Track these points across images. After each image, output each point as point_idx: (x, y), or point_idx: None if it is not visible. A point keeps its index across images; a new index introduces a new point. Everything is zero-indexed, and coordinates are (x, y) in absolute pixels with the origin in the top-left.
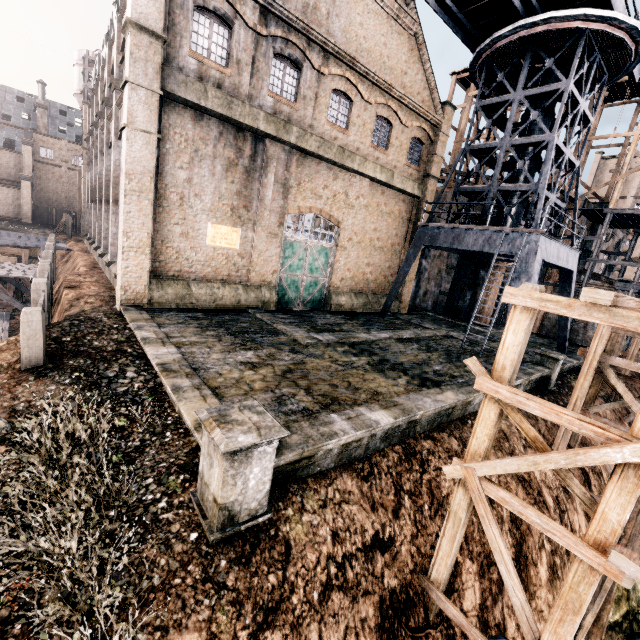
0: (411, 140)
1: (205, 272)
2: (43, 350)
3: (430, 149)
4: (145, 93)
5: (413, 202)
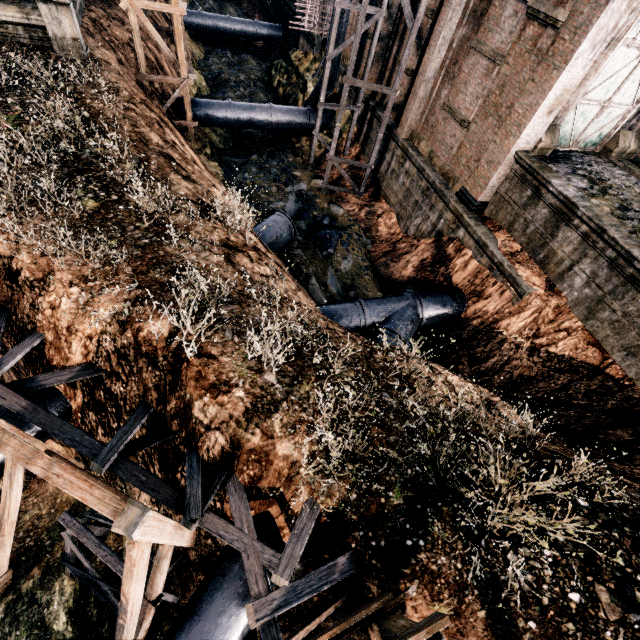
0: None
1: None
2: None
3: None
4: None
5: None
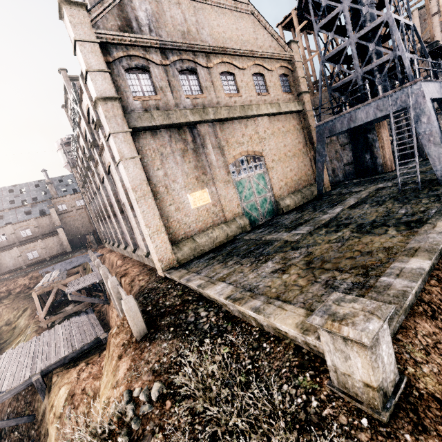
0: (279, 78)
1: (199, 226)
2: (144, 322)
3: (293, 76)
4: (122, 135)
5: (299, 116)
